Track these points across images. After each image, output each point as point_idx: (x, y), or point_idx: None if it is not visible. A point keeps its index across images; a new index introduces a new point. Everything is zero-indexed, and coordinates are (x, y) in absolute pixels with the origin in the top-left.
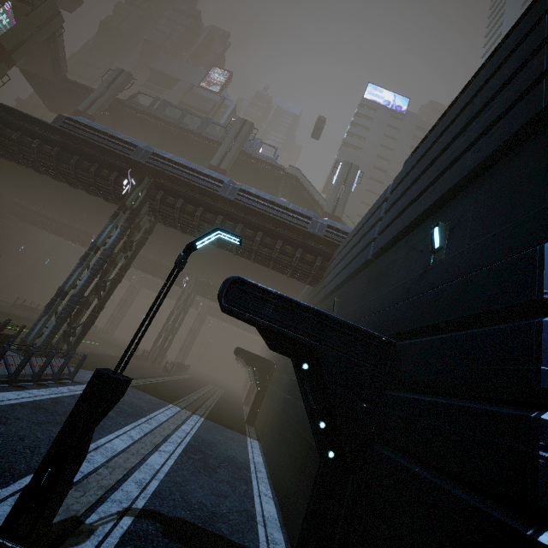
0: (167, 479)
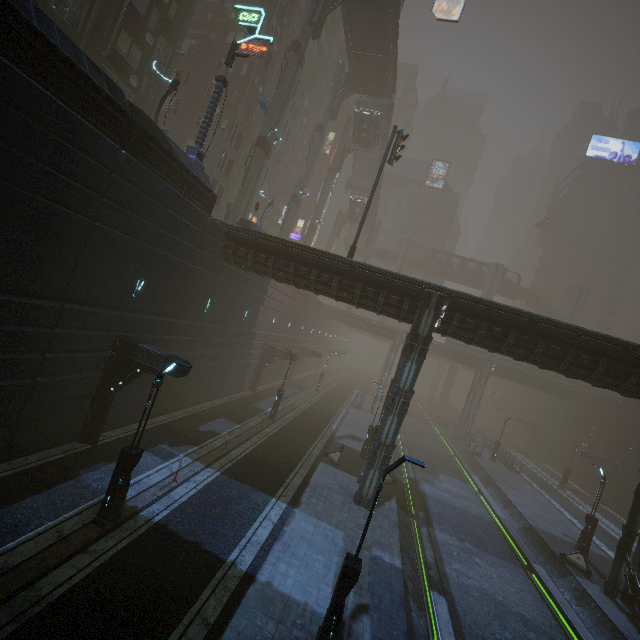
0: (554, 479)
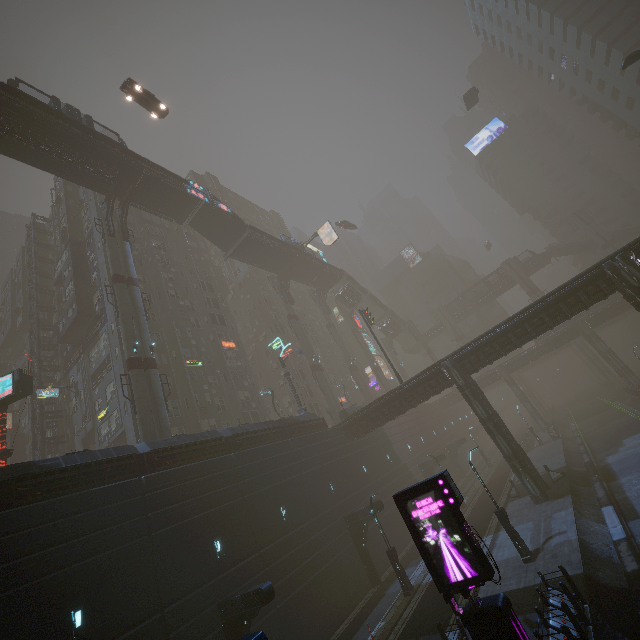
0: None
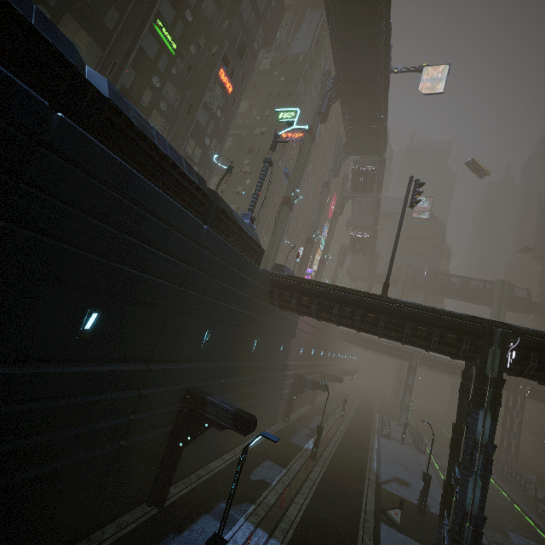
0: None
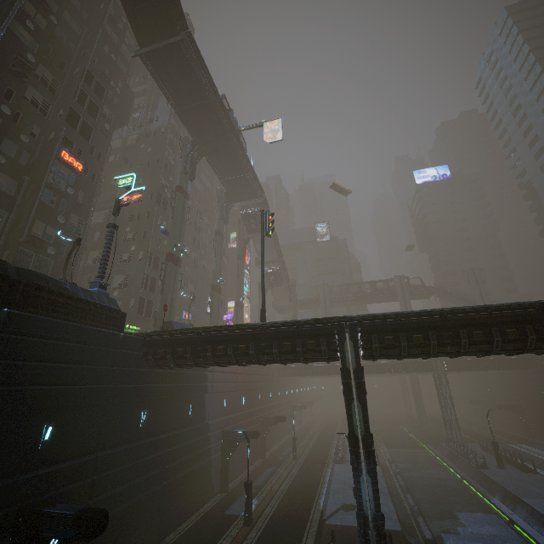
0: None
